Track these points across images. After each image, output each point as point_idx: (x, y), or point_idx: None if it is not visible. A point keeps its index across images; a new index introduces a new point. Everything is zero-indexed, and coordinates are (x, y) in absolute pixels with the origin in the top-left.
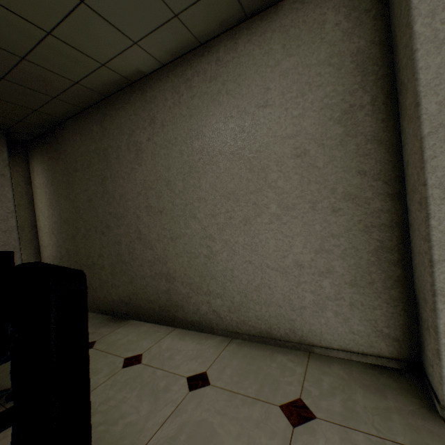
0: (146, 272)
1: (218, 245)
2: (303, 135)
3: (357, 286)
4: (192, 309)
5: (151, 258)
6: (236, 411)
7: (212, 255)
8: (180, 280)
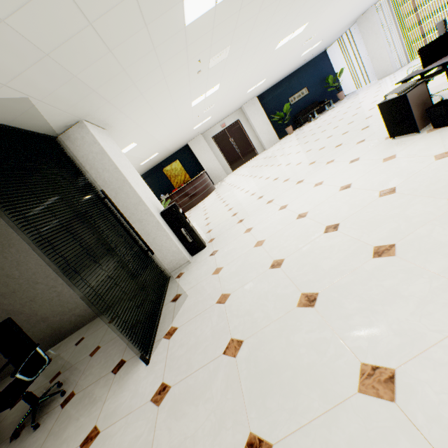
0: (27, 327)
1: (60, 287)
2: (65, 227)
3: (121, 268)
4: (68, 323)
5: (25, 318)
6: (94, 335)
7: (60, 293)
8: (52, 316)
